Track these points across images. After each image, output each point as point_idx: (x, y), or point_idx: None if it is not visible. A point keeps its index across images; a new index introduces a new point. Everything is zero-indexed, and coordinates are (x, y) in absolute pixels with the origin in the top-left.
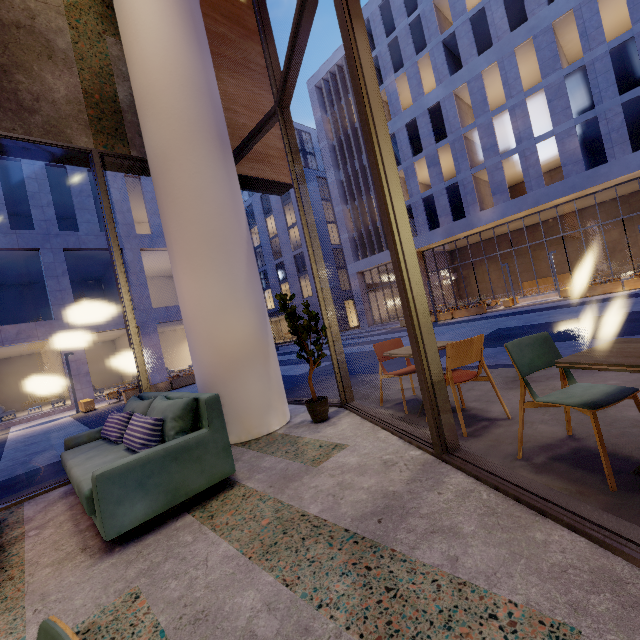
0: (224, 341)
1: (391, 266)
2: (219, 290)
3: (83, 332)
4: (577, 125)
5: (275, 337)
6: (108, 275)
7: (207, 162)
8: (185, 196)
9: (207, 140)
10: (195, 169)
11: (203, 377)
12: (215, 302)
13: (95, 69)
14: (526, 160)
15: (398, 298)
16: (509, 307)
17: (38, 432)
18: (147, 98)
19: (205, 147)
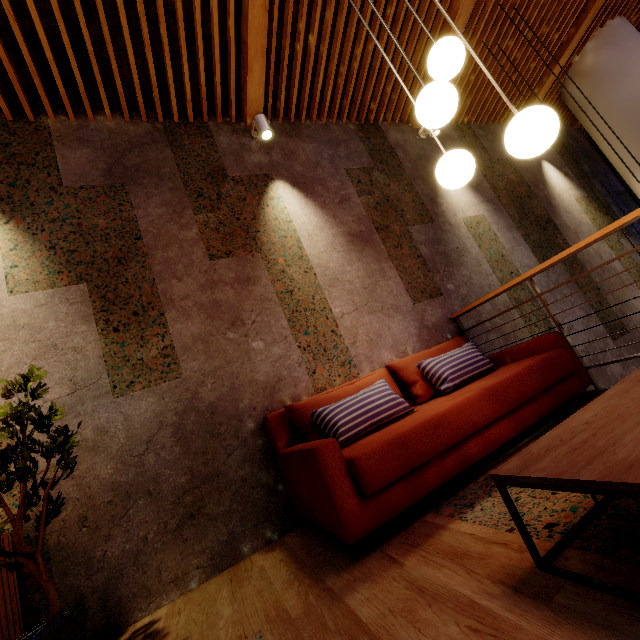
0: None
1: None
2: None
3: None
4: None
5: None
6: None
7: None
8: None
9: None
10: None
11: None
12: None
13: (636, 274)
14: None
15: None
16: None
17: None
18: None
19: None
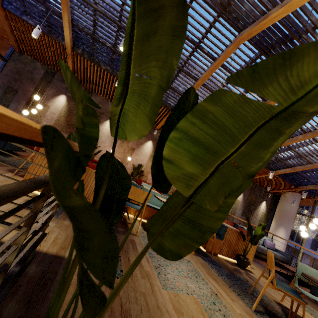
0: None
1: None
2: None
3: None
4: None
5: None
6: None
7: None
8: None
9: None
10: None
11: None
12: None
13: None
14: None
15: None
16: None
17: None
18: None
19: None
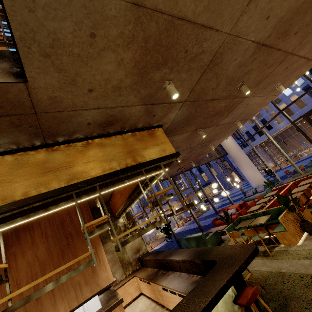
0: (258, 178)
1: (246, 153)
2: (254, 171)
3: (164, 205)
4: (302, 88)
5: (204, 197)
6: (156, 187)
7: (243, 153)
8: (242, 159)
9: (241, 150)
10: (242, 155)
11: (257, 185)
12: (254, 173)
13: None
14: (288, 104)
15: (254, 164)
16: (309, 154)
17: (182, 229)
18: (230, 148)
19: (241, 151)
